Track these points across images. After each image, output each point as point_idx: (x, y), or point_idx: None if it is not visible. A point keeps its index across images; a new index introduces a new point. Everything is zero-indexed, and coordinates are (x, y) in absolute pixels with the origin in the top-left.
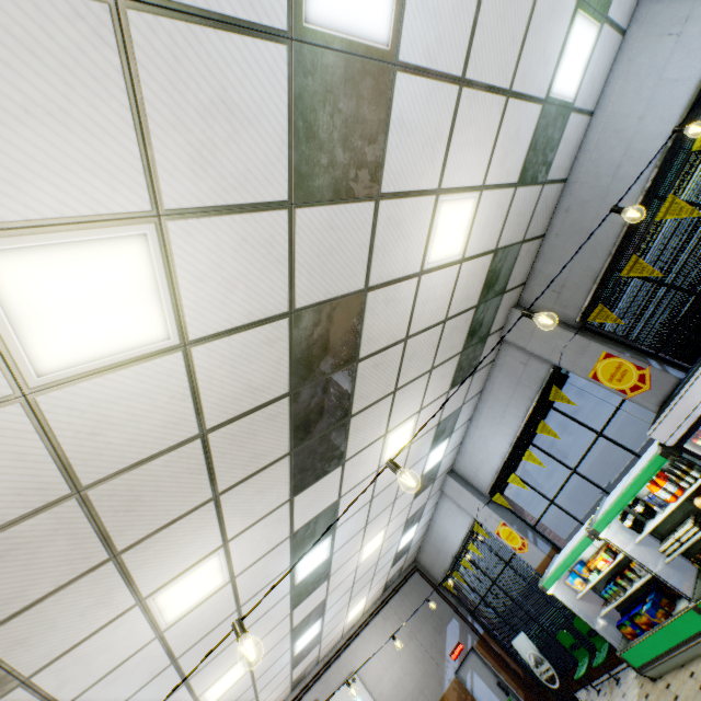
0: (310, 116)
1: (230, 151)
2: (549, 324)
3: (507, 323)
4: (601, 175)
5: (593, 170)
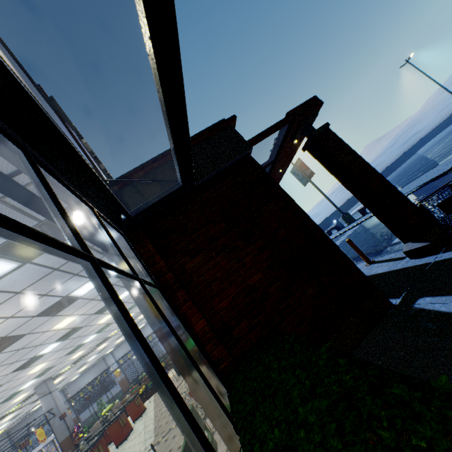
0: None
1: None
2: (9, 441)
3: (2, 436)
4: (37, 415)
5: (37, 413)
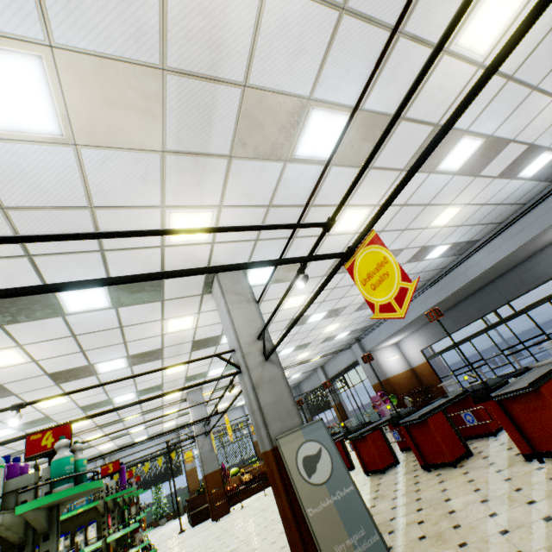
0: (39, 462)
1: (29, 462)
2: None
3: None
4: None
5: None
